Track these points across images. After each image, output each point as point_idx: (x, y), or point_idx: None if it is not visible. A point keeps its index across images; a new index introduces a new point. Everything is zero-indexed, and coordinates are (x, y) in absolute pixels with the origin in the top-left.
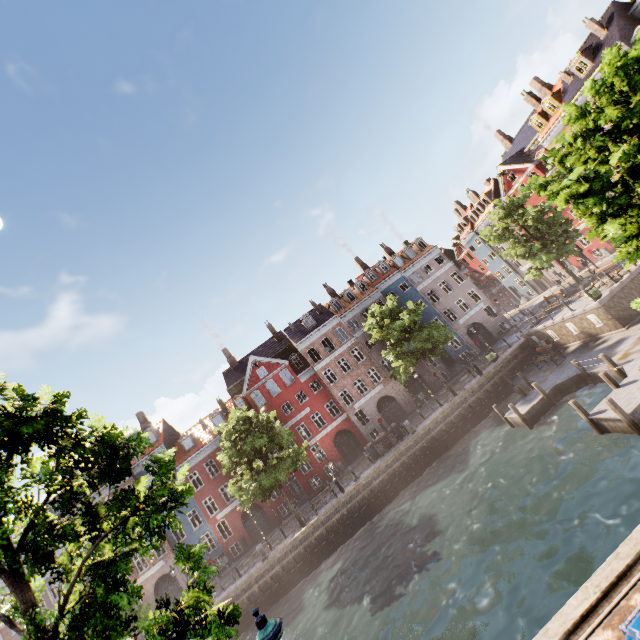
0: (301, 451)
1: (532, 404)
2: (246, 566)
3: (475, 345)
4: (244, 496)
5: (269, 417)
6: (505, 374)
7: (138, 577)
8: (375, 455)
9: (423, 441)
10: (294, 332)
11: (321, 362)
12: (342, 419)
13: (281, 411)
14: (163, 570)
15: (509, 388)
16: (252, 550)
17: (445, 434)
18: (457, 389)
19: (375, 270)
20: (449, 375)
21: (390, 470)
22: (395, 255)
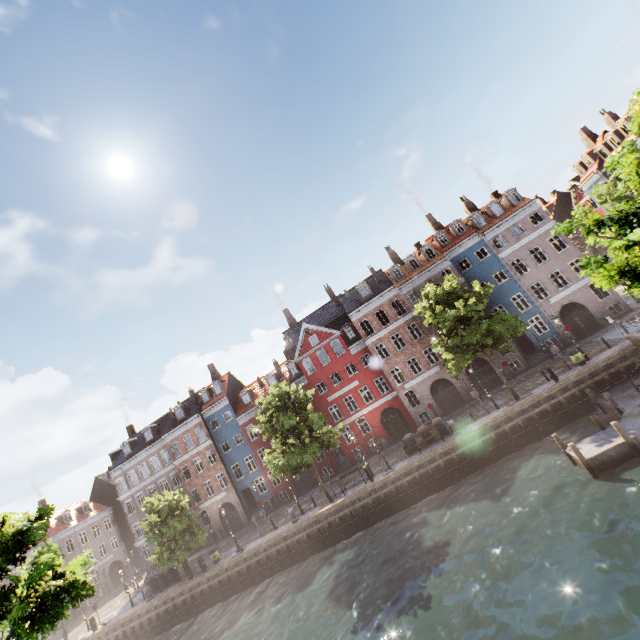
0: (332, 435)
1: (605, 448)
2: (284, 518)
3: (567, 331)
4: (273, 470)
5: (306, 395)
6: (590, 386)
7: (207, 499)
8: (412, 448)
9: (465, 447)
10: (349, 300)
11: (373, 336)
12: (391, 397)
13: (330, 381)
14: (225, 499)
15: (592, 403)
16: (295, 502)
17: (494, 444)
18: (525, 389)
19: (449, 231)
20: (524, 364)
21: (422, 470)
22: (476, 213)
